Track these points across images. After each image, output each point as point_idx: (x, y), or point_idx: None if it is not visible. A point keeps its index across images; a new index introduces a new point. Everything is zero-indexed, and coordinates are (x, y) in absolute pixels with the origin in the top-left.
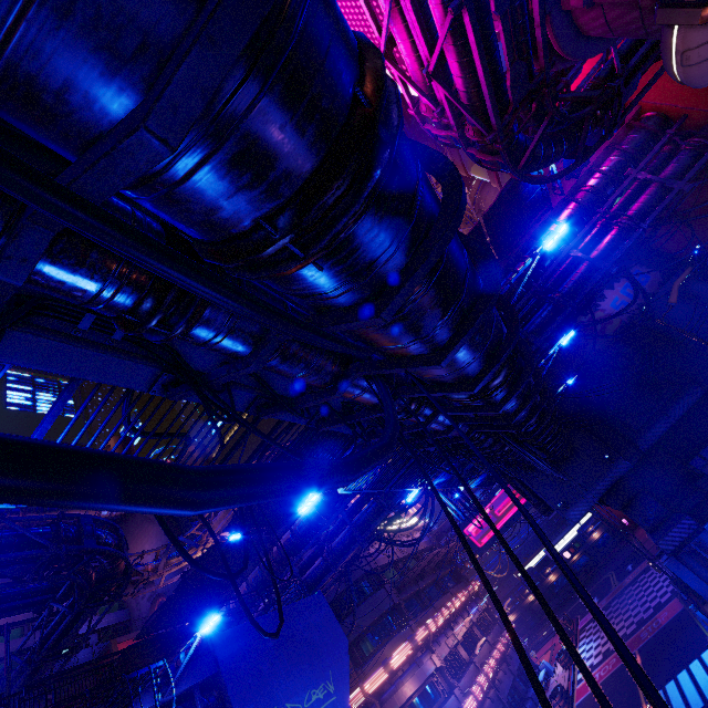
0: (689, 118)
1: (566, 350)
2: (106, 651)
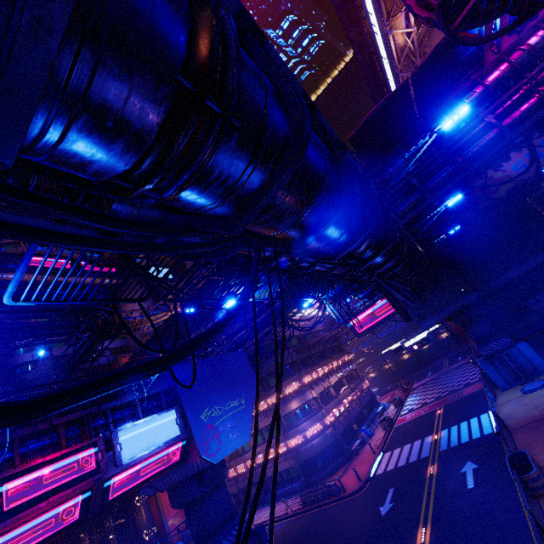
0: None
1: (454, 207)
2: (115, 361)
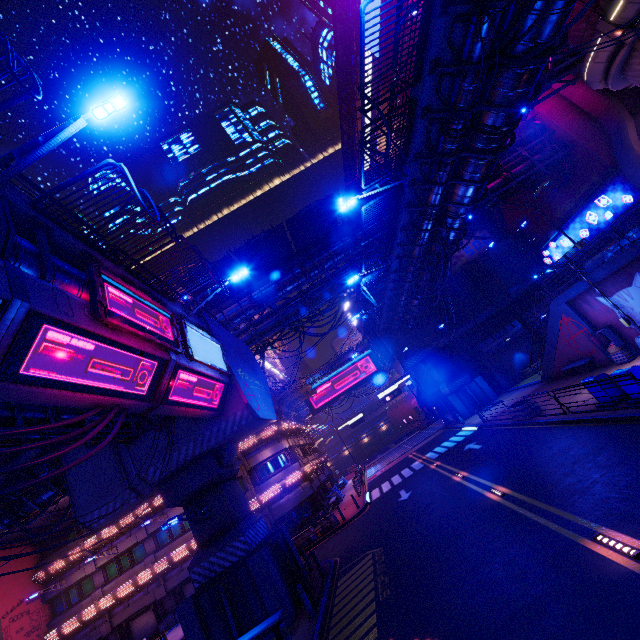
0: (555, 134)
1: None
2: None
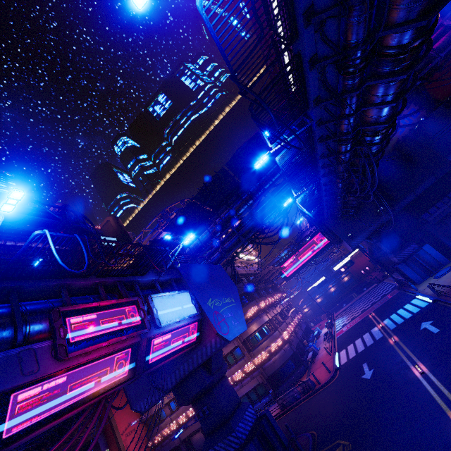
0: None
1: None
2: None
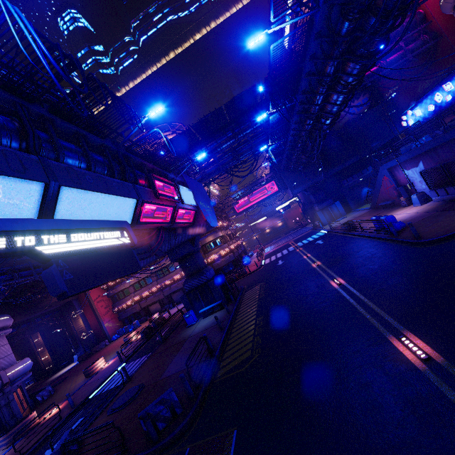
0: (431, 24)
1: None
2: None
